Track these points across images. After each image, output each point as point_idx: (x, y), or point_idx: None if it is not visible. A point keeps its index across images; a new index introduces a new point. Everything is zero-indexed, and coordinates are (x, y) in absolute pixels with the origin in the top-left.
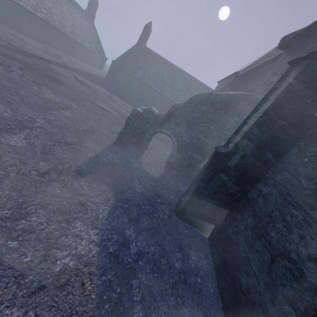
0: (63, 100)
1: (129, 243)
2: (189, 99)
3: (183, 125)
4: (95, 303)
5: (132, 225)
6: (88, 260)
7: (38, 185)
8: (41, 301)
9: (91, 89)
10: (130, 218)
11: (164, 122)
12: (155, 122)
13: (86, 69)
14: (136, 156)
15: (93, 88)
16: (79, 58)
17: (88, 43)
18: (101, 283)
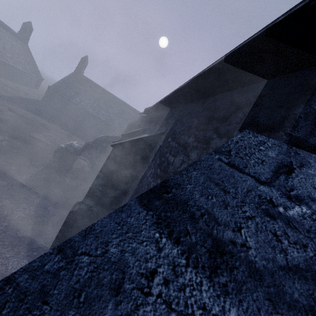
0: (4, 138)
1: (49, 211)
2: (96, 139)
3: (93, 154)
4: (33, 224)
5: (52, 206)
6: (30, 215)
7: (3, 191)
8: (13, 222)
9: (27, 120)
10: (51, 203)
11: (81, 152)
12: (75, 152)
13: (19, 92)
14: (62, 174)
15: (28, 118)
16: (10, 78)
17: (22, 65)
18: (35, 220)
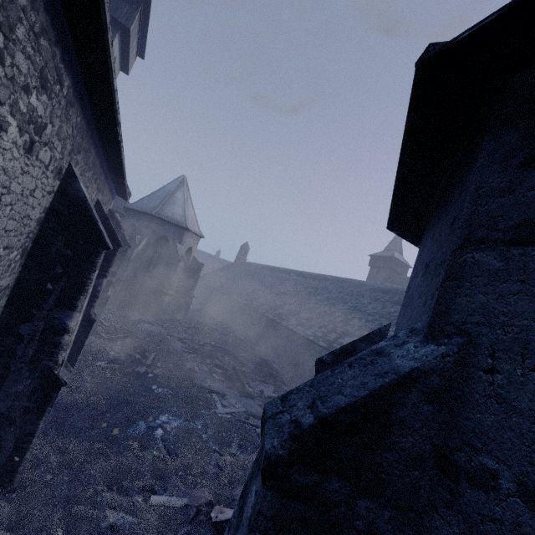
0: None
1: None
2: None
3: None
4: None
5: None
6: None
7: None
8: None
9: None
10: None
11: None
12: None
13: None
14: None
15: None
16: None
17: None
18: None
